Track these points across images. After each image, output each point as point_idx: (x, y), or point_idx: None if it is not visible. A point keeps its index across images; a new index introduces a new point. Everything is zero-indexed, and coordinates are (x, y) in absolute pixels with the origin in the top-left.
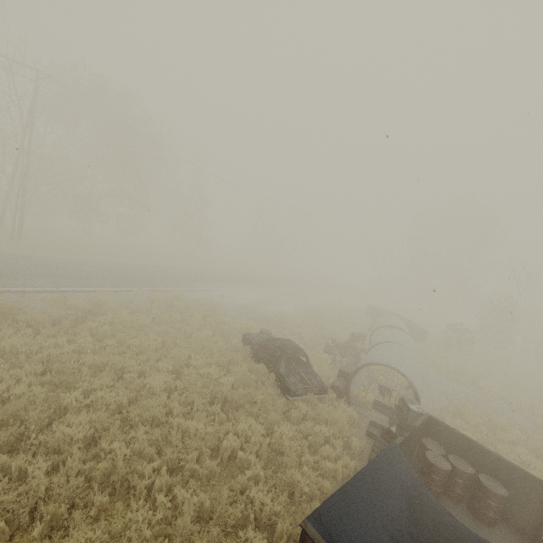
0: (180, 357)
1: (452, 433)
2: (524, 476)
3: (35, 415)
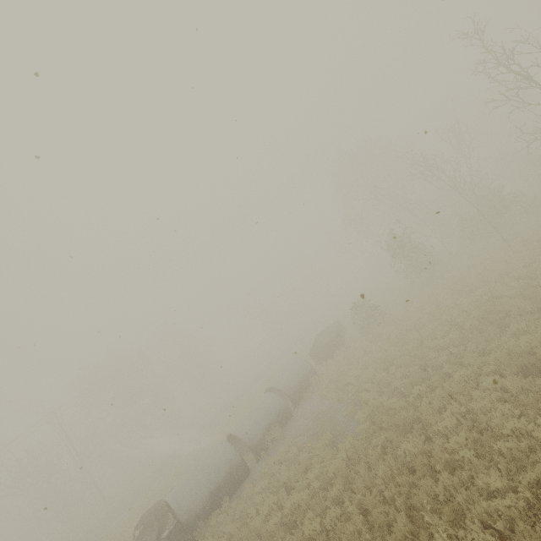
0: None
1: None
2: None
3: None
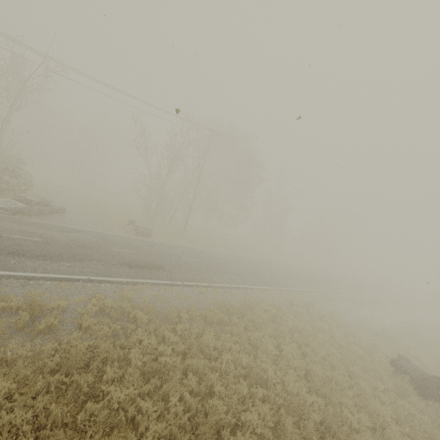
0: (368, 380)
1: None
2: None
3: (343, 430)
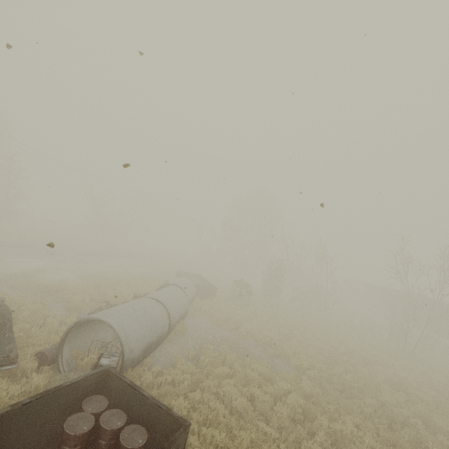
0: None
1: (122, 383)
2: (167, 416)
3: None
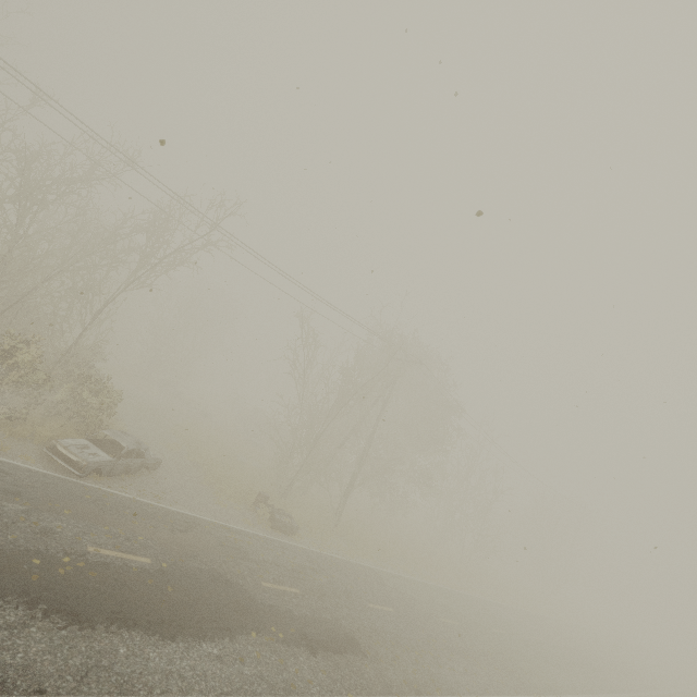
0: None
1: None
2: None
3: None
